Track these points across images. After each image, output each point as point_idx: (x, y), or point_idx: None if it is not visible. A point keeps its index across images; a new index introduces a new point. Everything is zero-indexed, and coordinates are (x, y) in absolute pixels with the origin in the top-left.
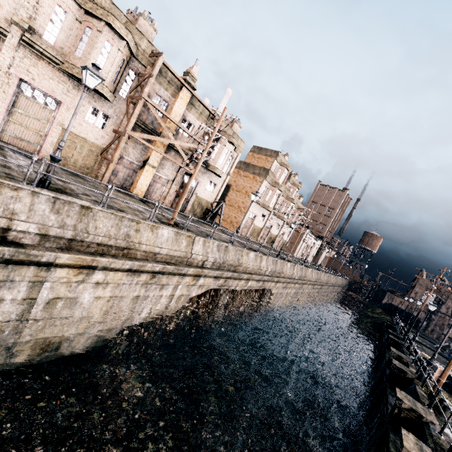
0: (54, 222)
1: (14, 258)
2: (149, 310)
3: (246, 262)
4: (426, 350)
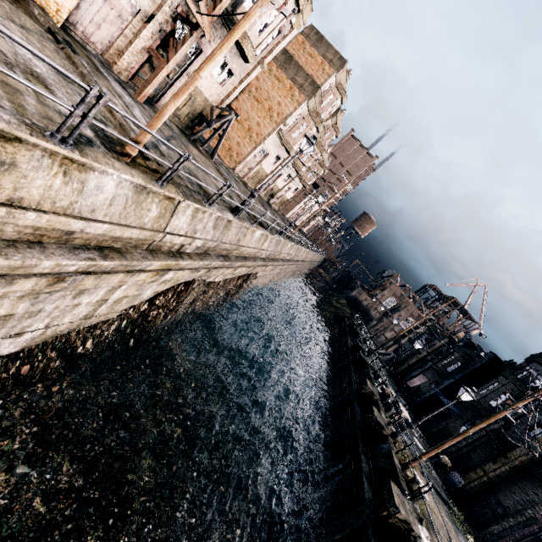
0: None
1: None
2: (41, 330)
3: (246, 244)
4: (377, 362)
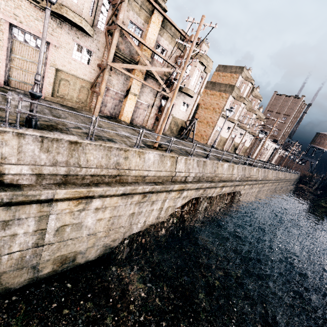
0: (46, 161)
1: (14, 201)
2: (143, 222)
3: (220, 172)
4: None
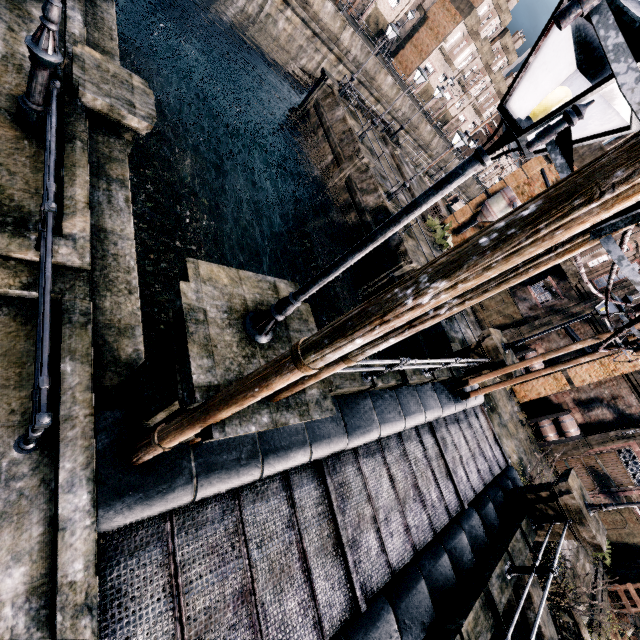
0: None
1: None
2: (305, 64)
3: (381, 82)
4: None
